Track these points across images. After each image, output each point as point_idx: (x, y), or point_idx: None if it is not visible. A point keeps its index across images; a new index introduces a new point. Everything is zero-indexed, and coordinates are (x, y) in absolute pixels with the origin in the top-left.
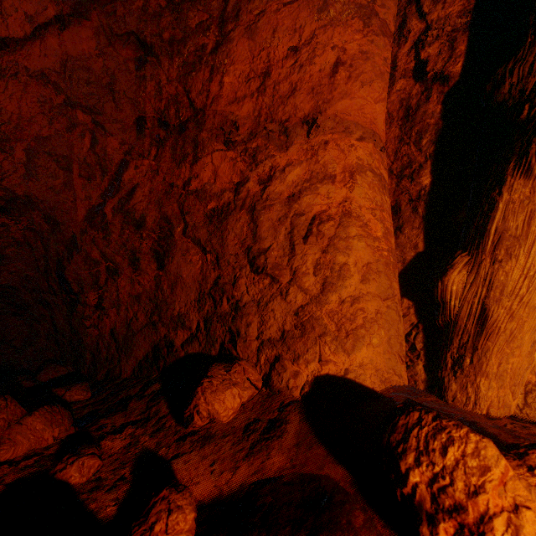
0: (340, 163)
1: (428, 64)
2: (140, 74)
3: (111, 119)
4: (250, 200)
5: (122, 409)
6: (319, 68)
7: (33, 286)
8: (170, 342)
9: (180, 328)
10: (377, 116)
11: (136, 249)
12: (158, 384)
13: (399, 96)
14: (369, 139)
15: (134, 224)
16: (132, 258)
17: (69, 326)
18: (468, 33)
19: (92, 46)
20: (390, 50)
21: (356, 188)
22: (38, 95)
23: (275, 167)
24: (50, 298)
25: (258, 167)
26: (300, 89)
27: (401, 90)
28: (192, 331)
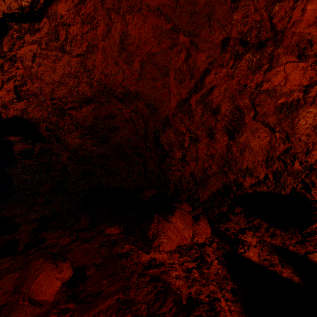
0: None
1: None
2: (233, 5)
3: (204, 40)
4: None
5: (226, 219)
6: None
7: (133, 145)
8: (239, 184)
9: (248, 176)
10: None
11: (212, 127)
12: (239, 207)
13: None
14: None
15: (211, 111)
16: (209, 132)
17: (159, 169)
18: None
19: None
20: None
21: None
22: (152, 24)
23: None
24: (145, 152)
25: None
26: None
27: None
28: (259, 179)
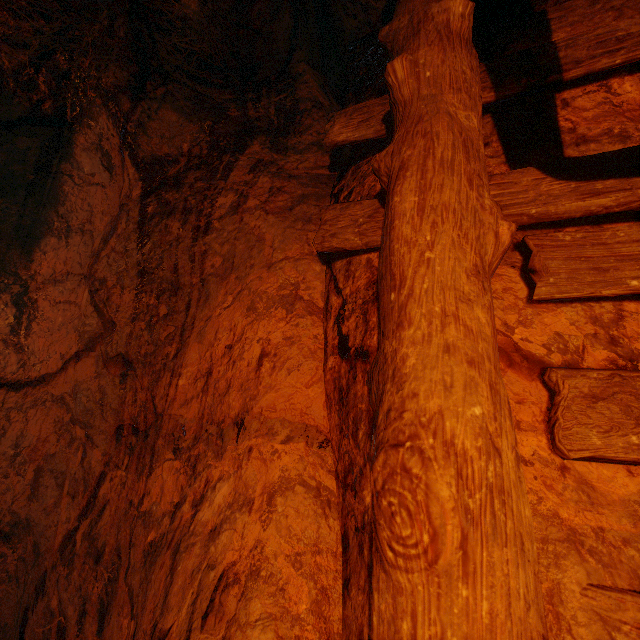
0: (261, 479)
1: (349, 338)
2: (123, 386)
3: (99, 430)
4: (179, 533)
5: None
6: (247, 362)
7: (8, 639)
8: None
9: None
10: (312, 402)
11: (88, 595)
12: None
13: (332, 375)
14: (300, 436)
15: (95, 556)
16: (82, 610)
17: None
18: (376, 303)
19: (93, 370)
20: (322, 325)
21: (274, 519)
22: (55, 415)
23: (209, 481)
24: None
25: (196, 480)
26: (233, 385)
27: (332, 367)
28: None
